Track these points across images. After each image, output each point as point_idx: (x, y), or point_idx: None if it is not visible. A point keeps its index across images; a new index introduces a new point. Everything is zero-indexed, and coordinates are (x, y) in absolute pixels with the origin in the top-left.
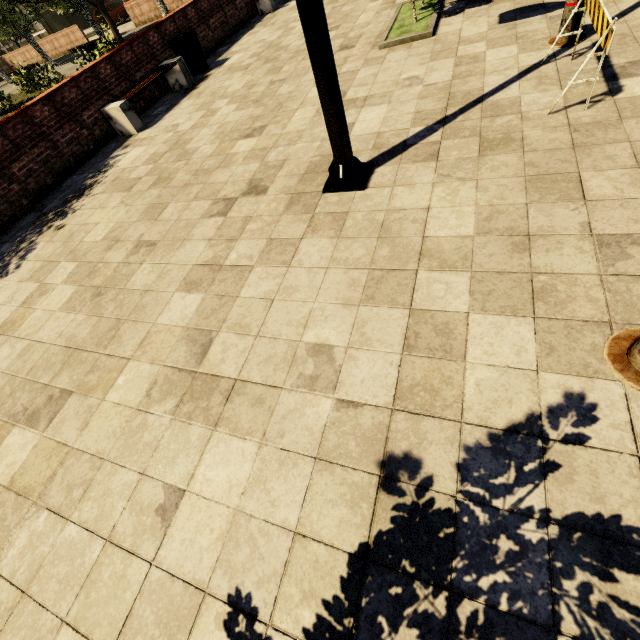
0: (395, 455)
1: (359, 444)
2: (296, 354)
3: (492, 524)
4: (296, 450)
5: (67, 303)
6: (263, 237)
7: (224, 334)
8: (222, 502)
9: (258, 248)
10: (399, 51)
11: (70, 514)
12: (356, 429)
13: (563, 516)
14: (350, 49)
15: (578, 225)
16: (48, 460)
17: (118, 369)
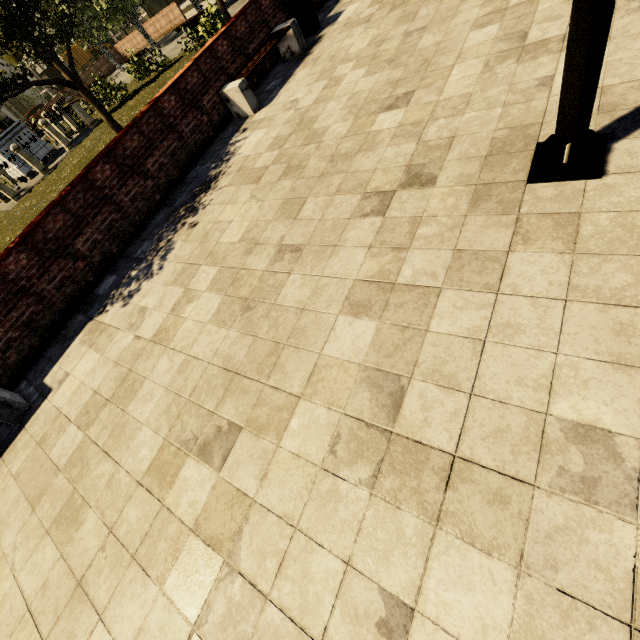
0: None
1: None
2: (545, 434)
3: None
4: (587, 600)
5: (216, 315)
6: (445, 247)
7: (419, 383)
8: None
9: (441, 262)
10: None
11: (268, 591)
12: None
13: None
14: None
15: None
16: (230, 509)
17: (288, 408)
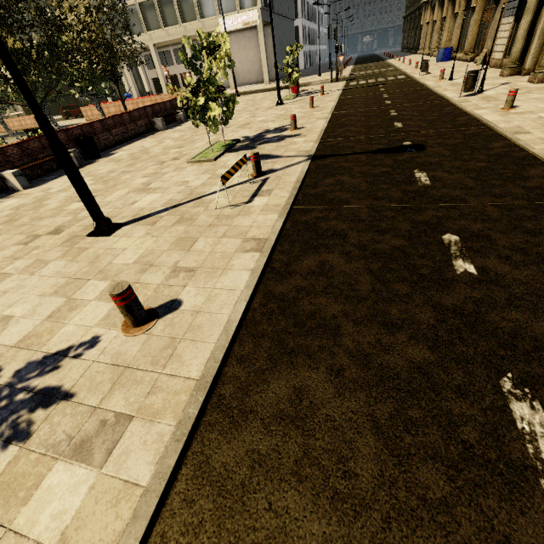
0: None
1: None
2: None
3: (7, 395)
4: None
5: None
6: (35, 258)
7: None
8: None
9: (26, 264)
10: (194, 166)
11: None
12: None
13: (40, 388)
14: (176, 160)
15: (174, 262)
16: None
17: None
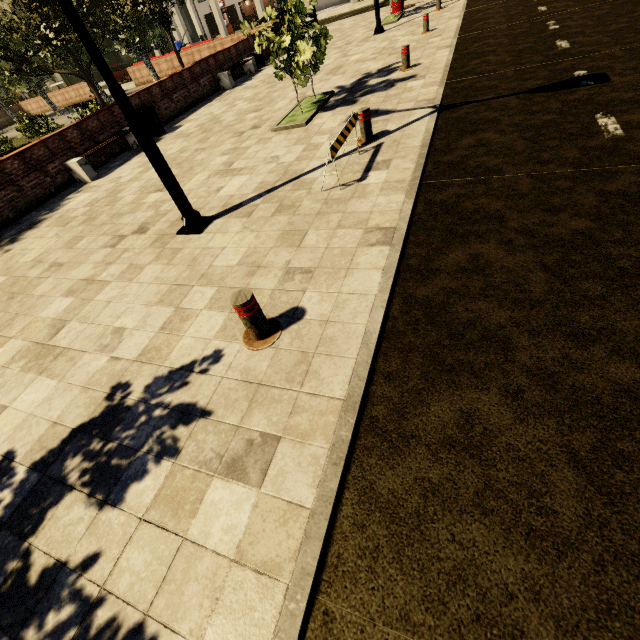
0: (122, 383)
1: (108, 378)
2: (105, 333)
3: (144, 410)
4: (76, 383)
5: None
6: (128, 263)
7: (73, 322)
8: (25, 411)
9: (121, 270)
10: (282, 135)
11: None
12: (111, 371)
13: (175, 405)
14: (257, 129)
15: (285, 261)
16: None
17: (2, 344)
